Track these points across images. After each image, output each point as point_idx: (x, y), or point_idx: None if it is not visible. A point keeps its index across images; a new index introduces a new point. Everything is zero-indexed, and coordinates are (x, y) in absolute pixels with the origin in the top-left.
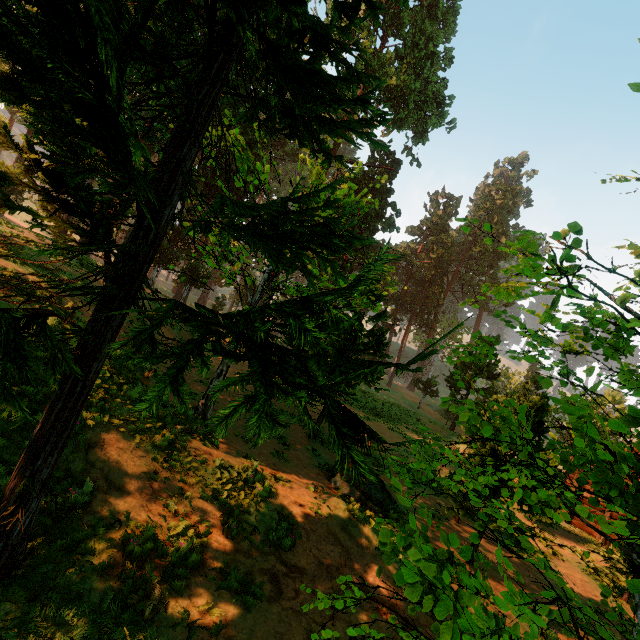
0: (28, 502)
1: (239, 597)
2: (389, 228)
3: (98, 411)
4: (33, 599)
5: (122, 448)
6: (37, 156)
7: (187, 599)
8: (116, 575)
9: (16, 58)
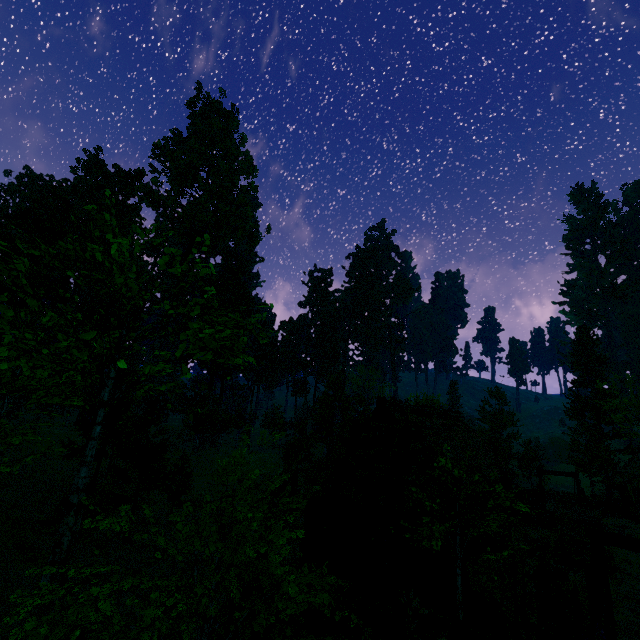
0: None
1: None
2: (248, 312)
3: None
4: None
5: None
6: None
7: None
8: None
9: None
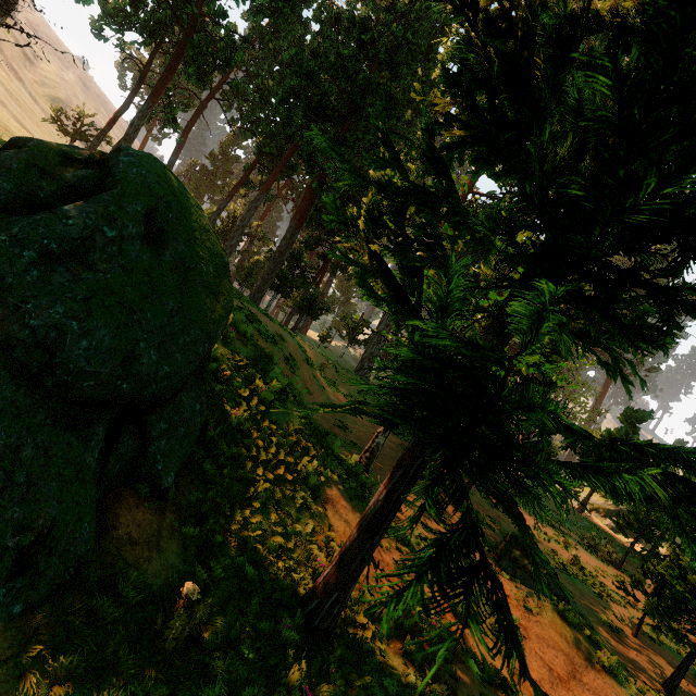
0: (361, 571)
1: (504, 695)
2: None
3: (321, 465)
4: (357, 662)
5: (345, 506)
6: (379, 246)
7: (463, 687)
8: (401, 648)
9: (544, 218)
